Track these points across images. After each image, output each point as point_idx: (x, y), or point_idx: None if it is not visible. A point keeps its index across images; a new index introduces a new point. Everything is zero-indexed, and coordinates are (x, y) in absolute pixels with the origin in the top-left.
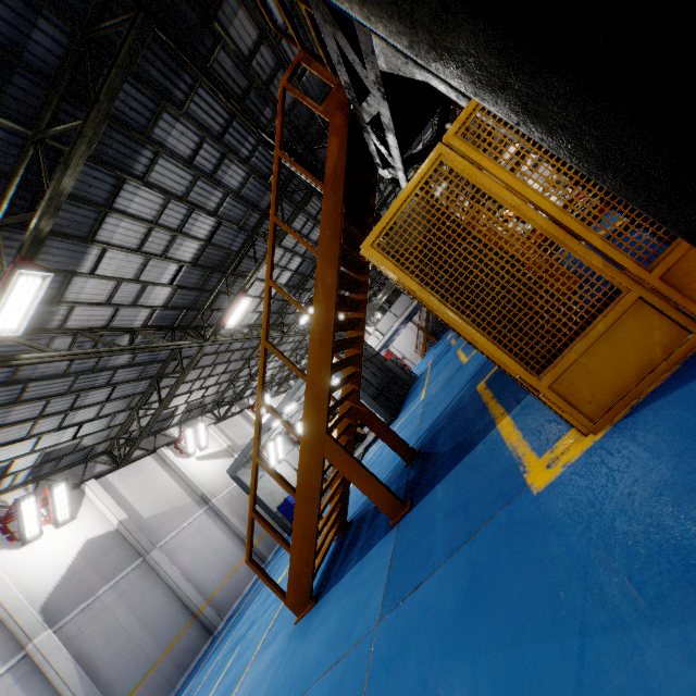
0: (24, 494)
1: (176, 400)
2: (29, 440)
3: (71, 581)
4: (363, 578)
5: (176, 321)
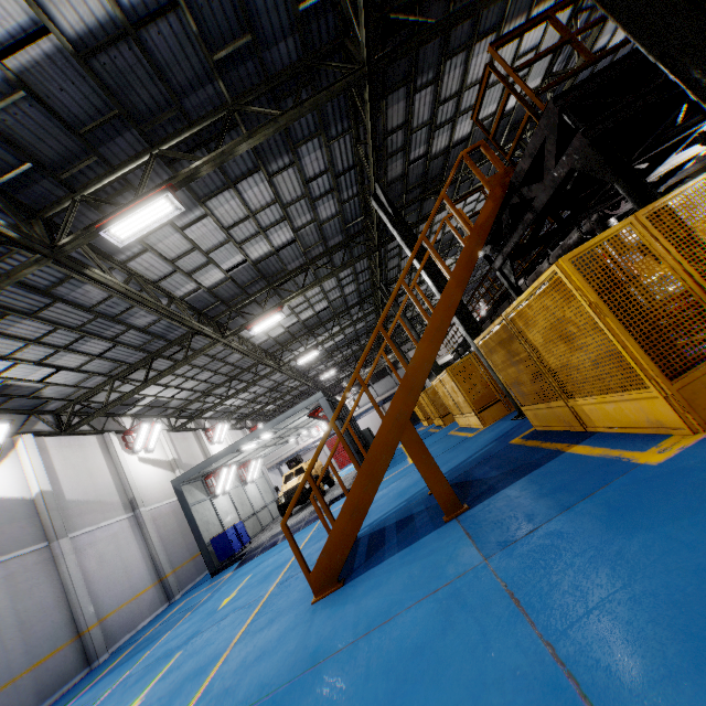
0: None
1: (149, 389)
2: (5, 362)
3: None
4: (426, 551)
5: (207, 308)
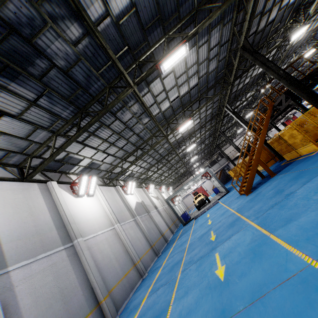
0: (122, 183)
1: (151, 173)
2: (135, 166)
3: (136, 209)
4: (271, 180)
5: (174, 145)
